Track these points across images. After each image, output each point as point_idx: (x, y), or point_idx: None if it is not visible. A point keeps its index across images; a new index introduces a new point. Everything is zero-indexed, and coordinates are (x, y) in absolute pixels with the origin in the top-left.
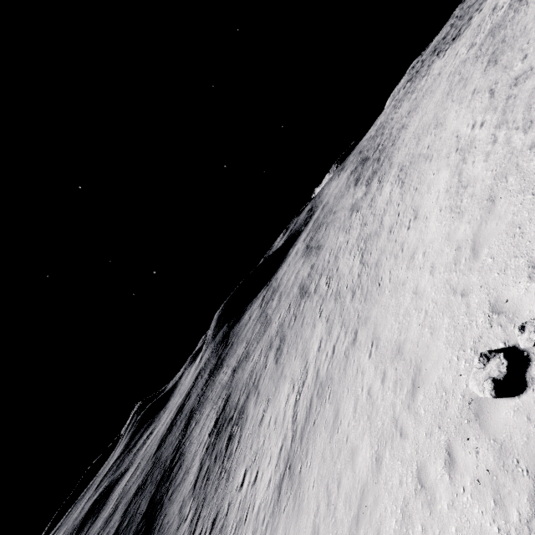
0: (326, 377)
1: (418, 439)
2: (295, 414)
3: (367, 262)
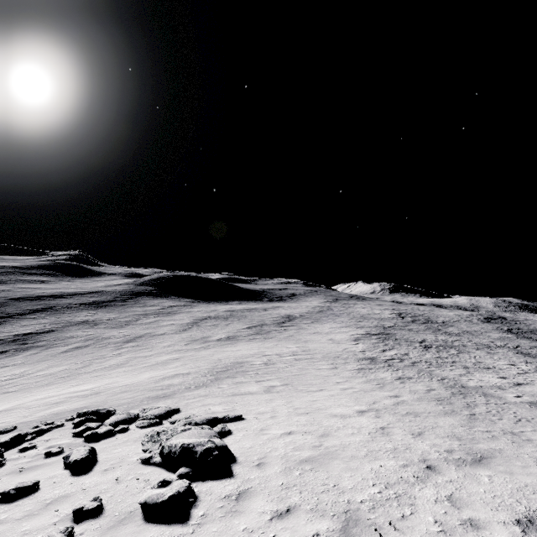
0: None
1: None
2: None
3: (87, 373)
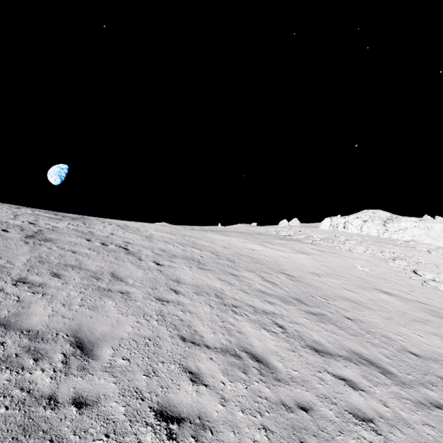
0: (296, 294)
1: (376, 281)
2: (313, 343)
3: (218, 252)
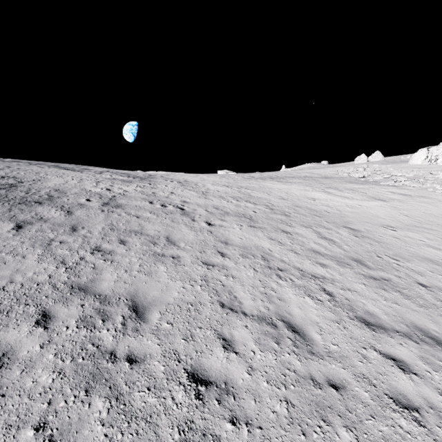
0: (357, 254)
1: None
2: (364, 314)
3: (273, 205)
